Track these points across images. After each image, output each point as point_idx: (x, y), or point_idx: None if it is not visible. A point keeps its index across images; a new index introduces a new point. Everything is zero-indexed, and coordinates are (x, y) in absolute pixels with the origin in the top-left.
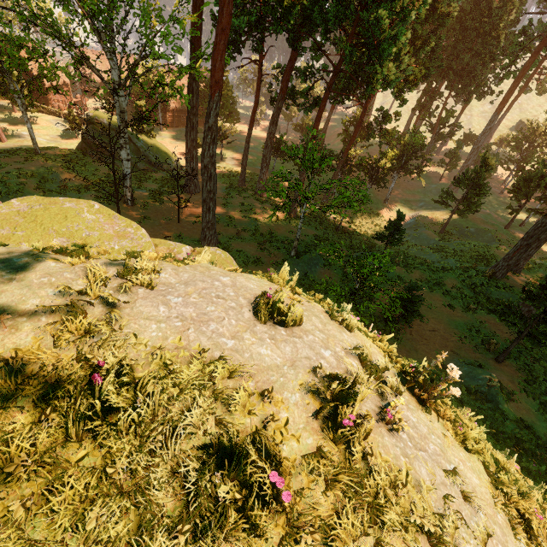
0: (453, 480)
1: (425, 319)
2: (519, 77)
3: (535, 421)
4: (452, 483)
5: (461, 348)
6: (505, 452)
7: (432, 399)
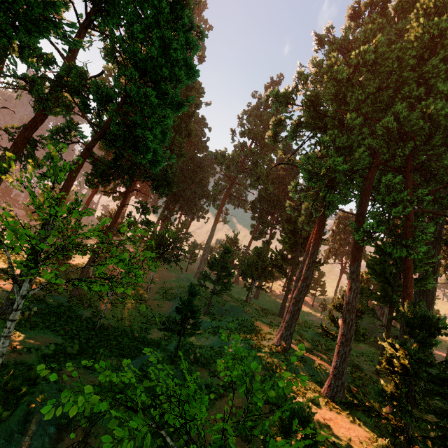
0: None
1: None
2: (221, 206)
3: None
4: None
5: None
6: None
7: None
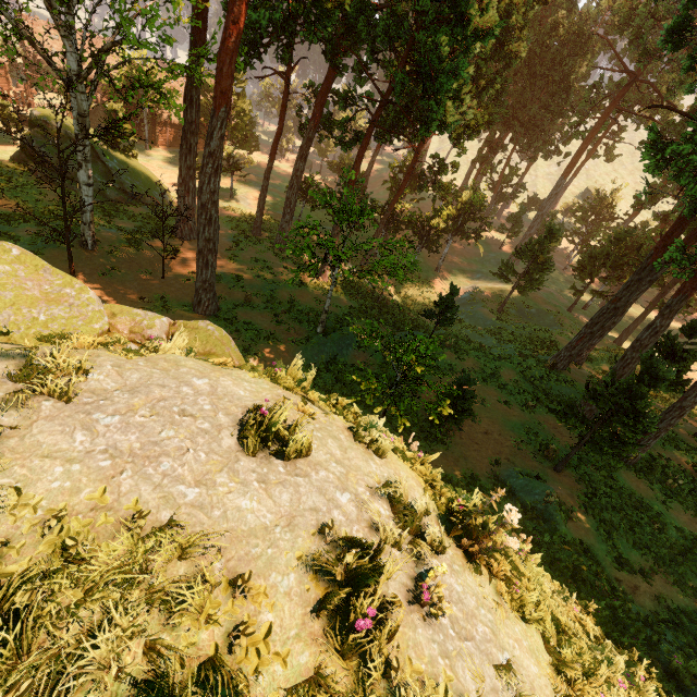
0: (507, 682)
1: (477, 418)
2: (588, 139)
3: (594, 543)
4: (505, 684)
5: (516, 455)
6: (563, 591)
7: (484, 553)
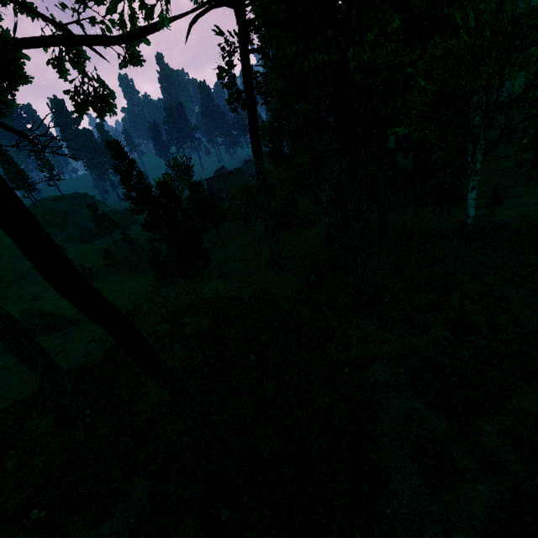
0: None
1: None
2: None
3: None
4: None
5: None
6: None
7: None
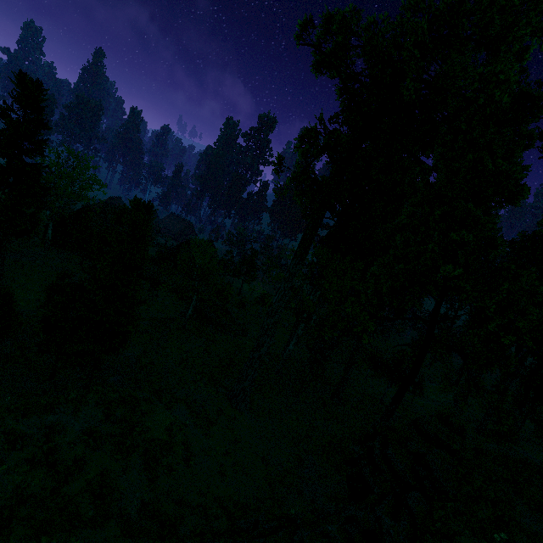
0: None
1: None
2: None
3: None
4: None
5: None
6: None
7: None
